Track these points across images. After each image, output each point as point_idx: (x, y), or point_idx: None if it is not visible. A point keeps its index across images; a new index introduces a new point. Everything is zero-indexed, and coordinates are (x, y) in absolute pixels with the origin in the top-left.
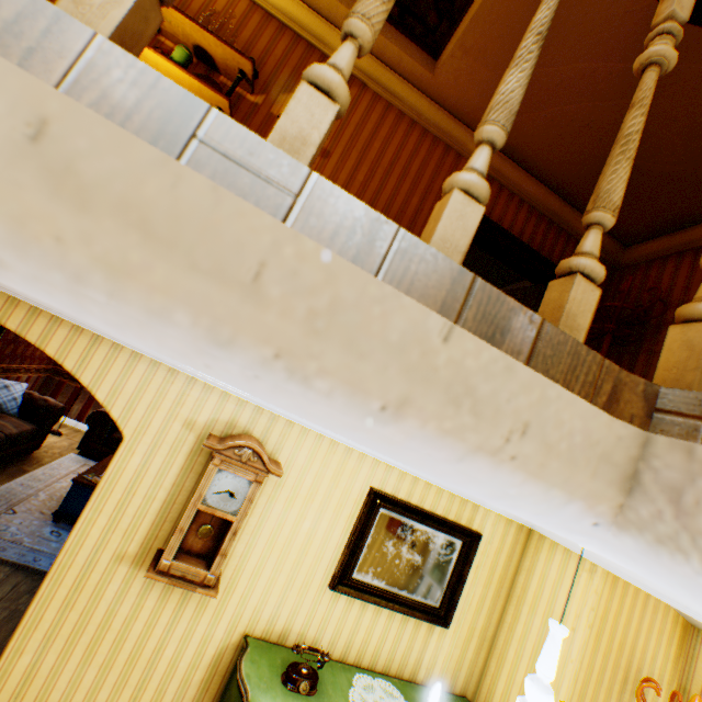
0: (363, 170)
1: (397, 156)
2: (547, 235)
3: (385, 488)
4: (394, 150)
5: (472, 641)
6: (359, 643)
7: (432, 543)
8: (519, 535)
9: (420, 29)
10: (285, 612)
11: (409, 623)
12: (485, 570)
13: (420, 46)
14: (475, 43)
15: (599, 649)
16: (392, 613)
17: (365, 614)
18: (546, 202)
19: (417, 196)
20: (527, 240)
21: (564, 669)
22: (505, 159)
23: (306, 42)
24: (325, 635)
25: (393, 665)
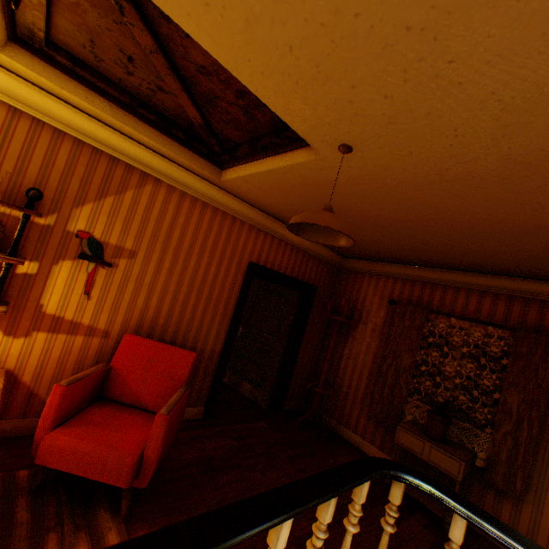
0: (168, 257)
1: (196, 236)
2: (303, 261)
3: None
4: (192, 232)
5: None
6: None
7: None
8: None
9: (207, 151)
10: None
11: None
12: None
13: (208, 160)
14: (254, 182)
15: None
16: None
17: None
18: (302, 241)
19: (214, 264)
20: (291, 270)
21: None
22: (276, 221)
23: (91, 145)
24: None
25: None
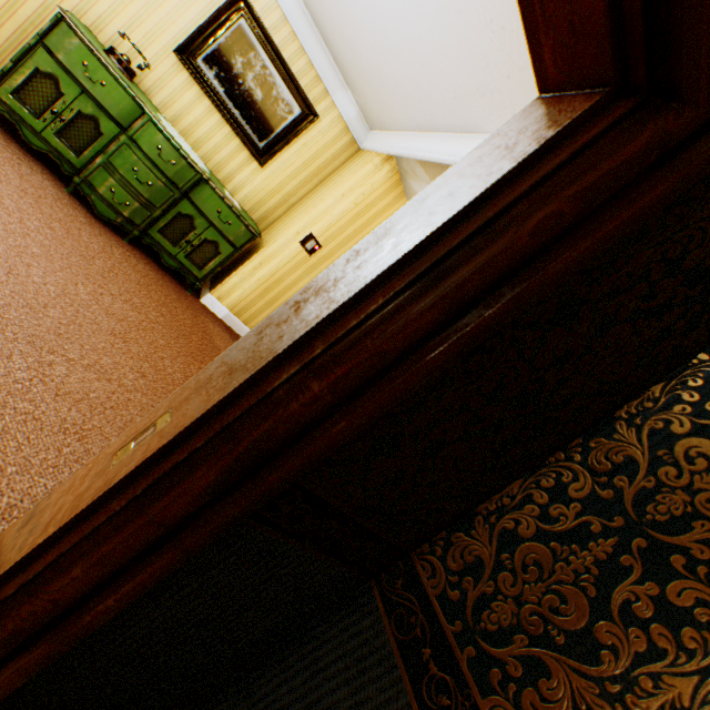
0: None
1: None
2: None
3: (254, 5)
4: None
5: (277, 196)
6: (187, 125)
7: (276, 93)
8: (349, 149)
9: None
10: (129, 46)
11: (233, 144)
12: (310, 154)
13: None
14: None
15: (354, 226)
16: (222, 124)
17: (199, 107)
18: None
19: None
20: None
21: (324, 216)
22: None
23: None
24: (159, 95)
25: (209, 164)
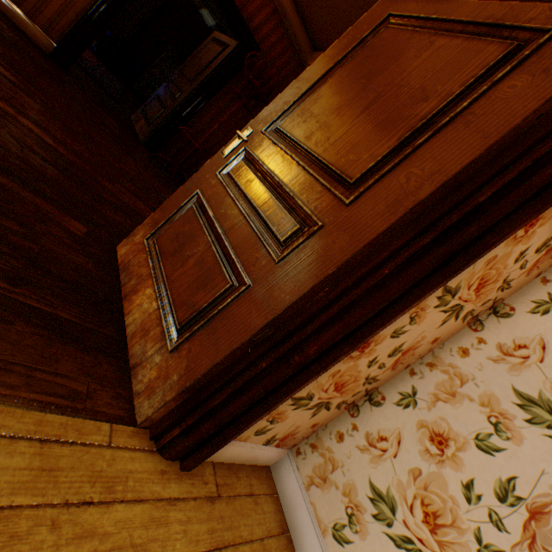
0: None
1: None
2: None
3: None
4: None
5: None
6: None
7: None
8: None
9: None
10: None
11: None
12: None
13: None
14: None
15: None
16: None
17: None
18: None
19: None
20: None
21: None
22: None
23: None
24: None
25: None
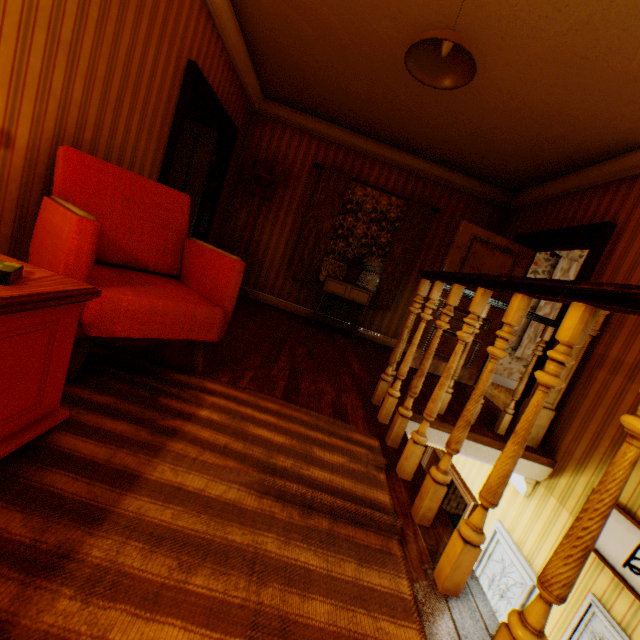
0: None
1: None
2: (232, 87)
3: None
4: None
5: None
6: None
7: None
8: None
9: None
10: None
11: None
12: None
13: None
14: None
15: None
16: None
17: None
18: (239, 52)
19: (154, 47)
20: (221, 95)
21: None
22: None
23: None
24: None
25: None
